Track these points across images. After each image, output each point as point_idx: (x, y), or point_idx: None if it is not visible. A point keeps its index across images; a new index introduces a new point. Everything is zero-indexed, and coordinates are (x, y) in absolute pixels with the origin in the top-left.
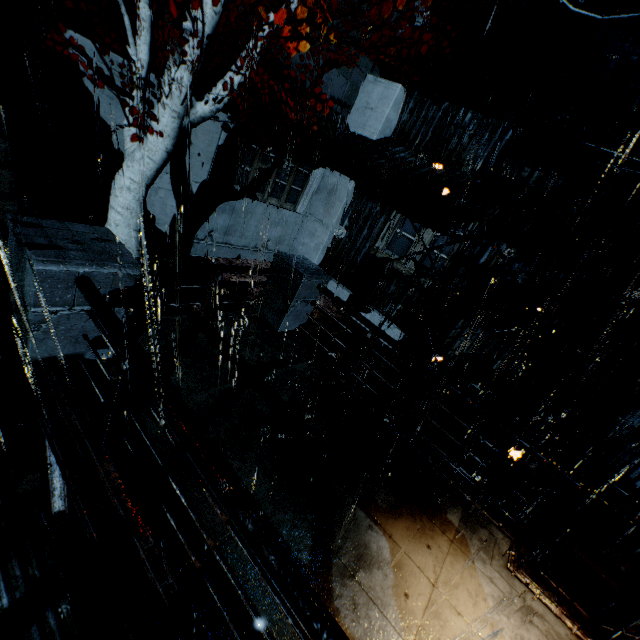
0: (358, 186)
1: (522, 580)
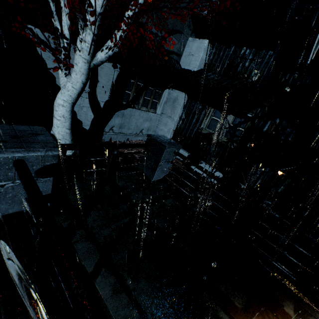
0: (188, 96)
1: None
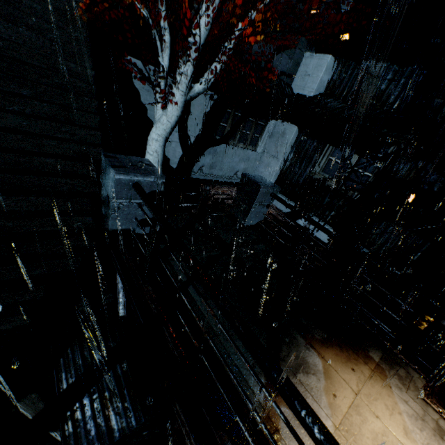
0: (300, 130)
1: (435, 409)
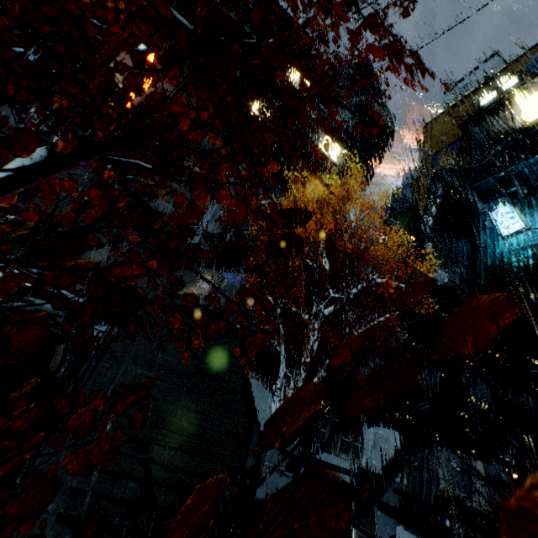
0: (403, 436)
1: None
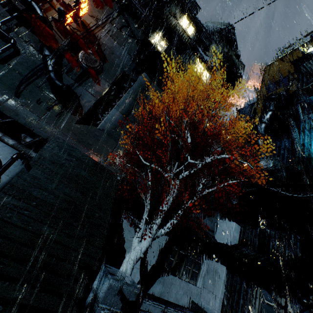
0: (228, 269)
1: None
